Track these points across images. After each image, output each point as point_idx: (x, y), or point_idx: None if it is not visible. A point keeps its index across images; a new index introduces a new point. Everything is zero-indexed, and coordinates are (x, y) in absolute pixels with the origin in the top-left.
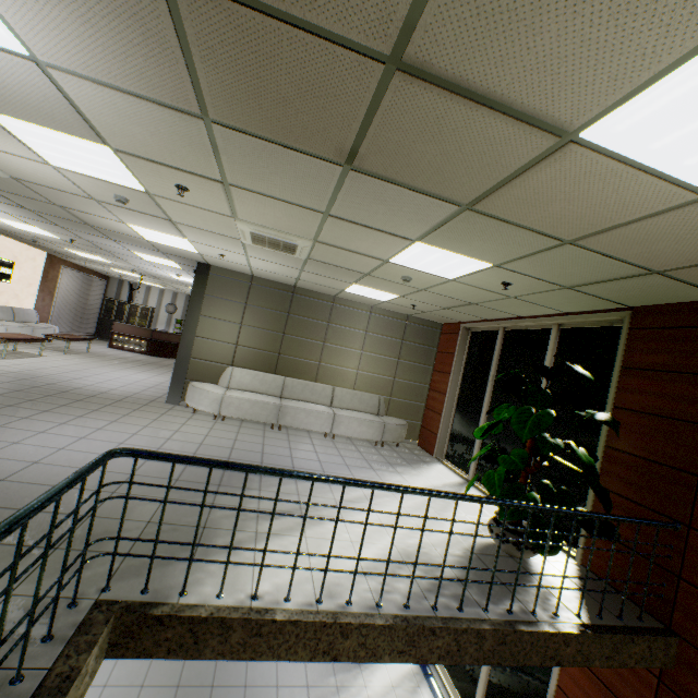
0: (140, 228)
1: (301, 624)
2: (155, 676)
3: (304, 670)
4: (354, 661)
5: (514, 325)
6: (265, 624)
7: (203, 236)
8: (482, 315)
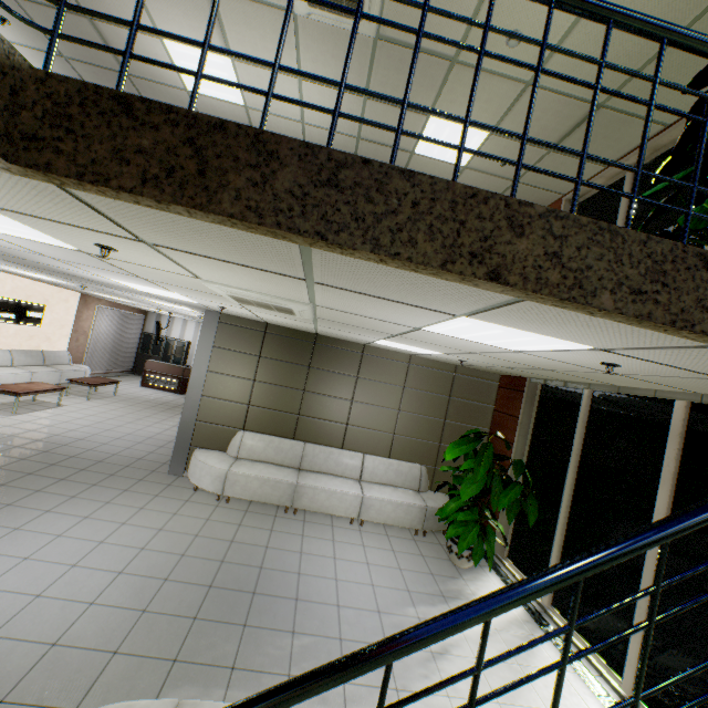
0: (177, 47)
1: (423, 183)
2: (182, 573)
3: (373, 595)
4: (537, 292)
5: (653, 151)
6: (346, 166)
7: (247, 27)
8: (602, 153)
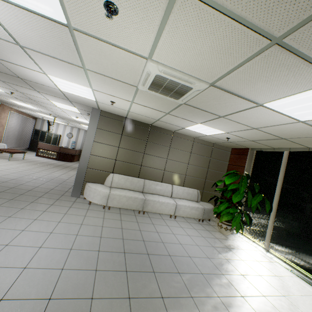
0: None
1: None
2: (106, 247)
3: (201, 250)
4: None
5: None
6: None
7: None
8: None
